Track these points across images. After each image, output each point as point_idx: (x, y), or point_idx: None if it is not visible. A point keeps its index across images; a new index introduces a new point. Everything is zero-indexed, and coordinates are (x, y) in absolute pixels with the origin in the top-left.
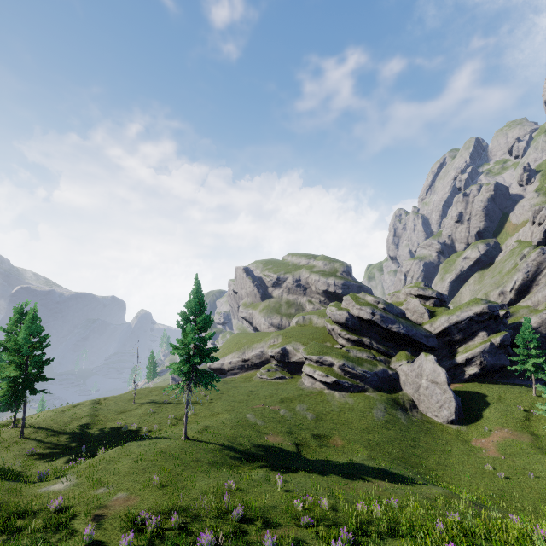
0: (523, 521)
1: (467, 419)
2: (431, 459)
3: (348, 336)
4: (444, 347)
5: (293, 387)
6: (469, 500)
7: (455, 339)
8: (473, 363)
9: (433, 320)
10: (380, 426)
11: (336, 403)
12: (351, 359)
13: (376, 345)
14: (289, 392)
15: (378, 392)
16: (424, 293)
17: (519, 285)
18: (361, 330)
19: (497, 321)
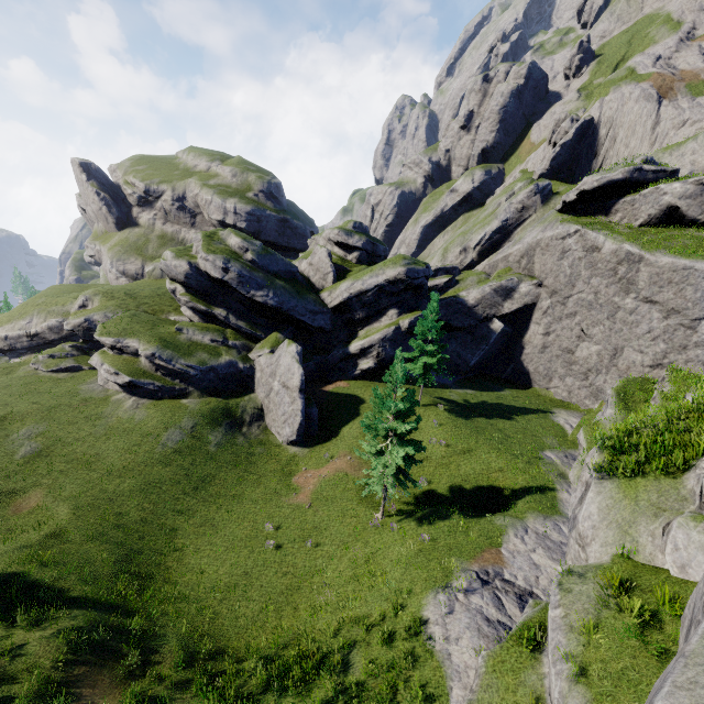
0: (180, 668)
1: (318, 437)
2: (200, 515)
3: (191, 305)
4: (344, 328)
5: (66, 389)
6: (127, 628)
7: (357, 319)
8: (369, 355)
9: (336, 286)
10: (155, 460)
11: (112, 420)
12: (173, 345)
13: (235, 323)
14: (39, 401)
15: (207, 398)
16: (346, 241)
17: (490, 240)
18: (216, 296)
19: (420, 294)
